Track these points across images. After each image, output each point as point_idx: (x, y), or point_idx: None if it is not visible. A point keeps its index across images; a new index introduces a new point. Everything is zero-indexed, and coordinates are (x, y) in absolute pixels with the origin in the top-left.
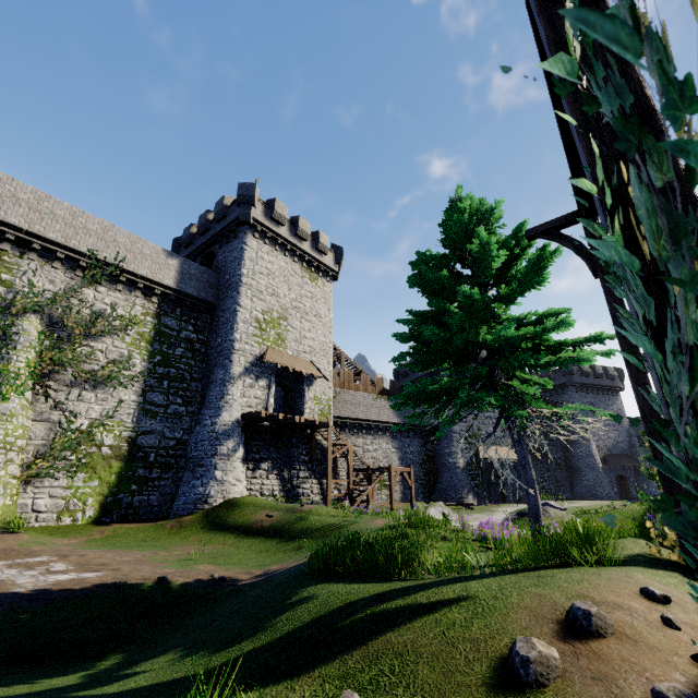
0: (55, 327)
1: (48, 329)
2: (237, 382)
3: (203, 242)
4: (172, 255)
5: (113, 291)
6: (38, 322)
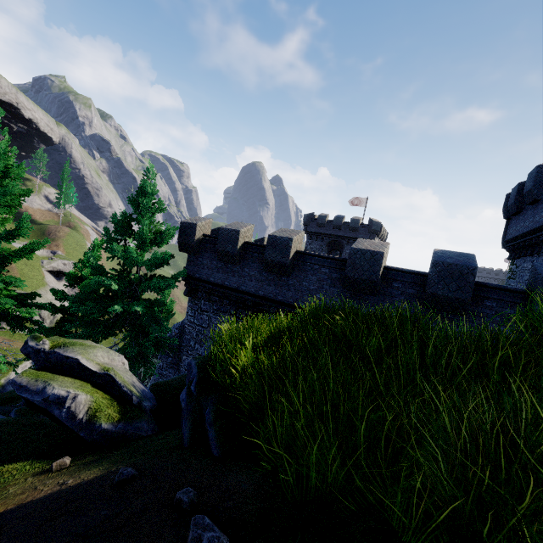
0: None
1: None
2: None
3: (335, 235)
4: None
5: None
6: None
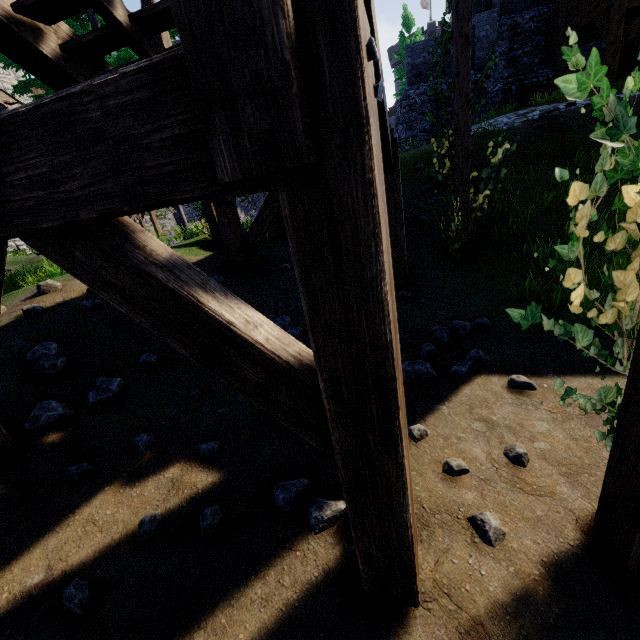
0: None
1: None
2: None
3: None
4: None
5: None
6: None
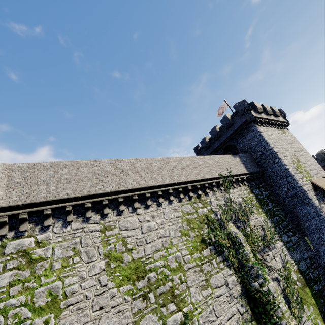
0: (236, 223)
1: (235, 226)
2: (322, 210)
3: (220, 143)
4: (234, 156)
5: (233, 189)
6: (231, 224)
